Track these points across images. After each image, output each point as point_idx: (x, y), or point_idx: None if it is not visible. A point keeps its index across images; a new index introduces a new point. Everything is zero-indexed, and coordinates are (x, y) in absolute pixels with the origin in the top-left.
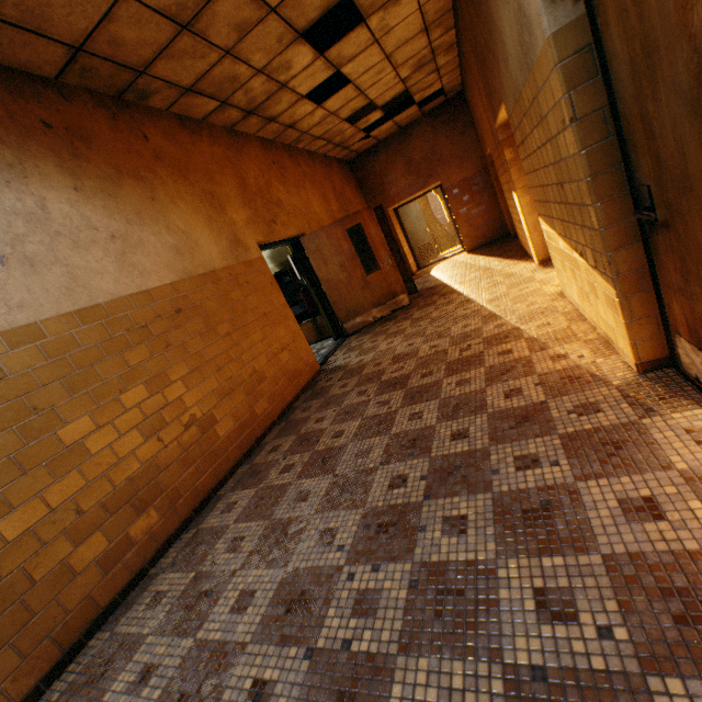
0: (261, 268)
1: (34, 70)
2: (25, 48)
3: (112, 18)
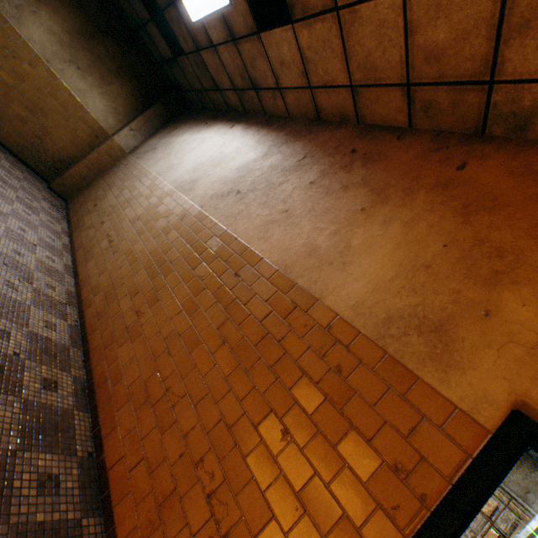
0: (426, 417)
1: (393, 123)
2: (379, 104)
3: (412, 28)
